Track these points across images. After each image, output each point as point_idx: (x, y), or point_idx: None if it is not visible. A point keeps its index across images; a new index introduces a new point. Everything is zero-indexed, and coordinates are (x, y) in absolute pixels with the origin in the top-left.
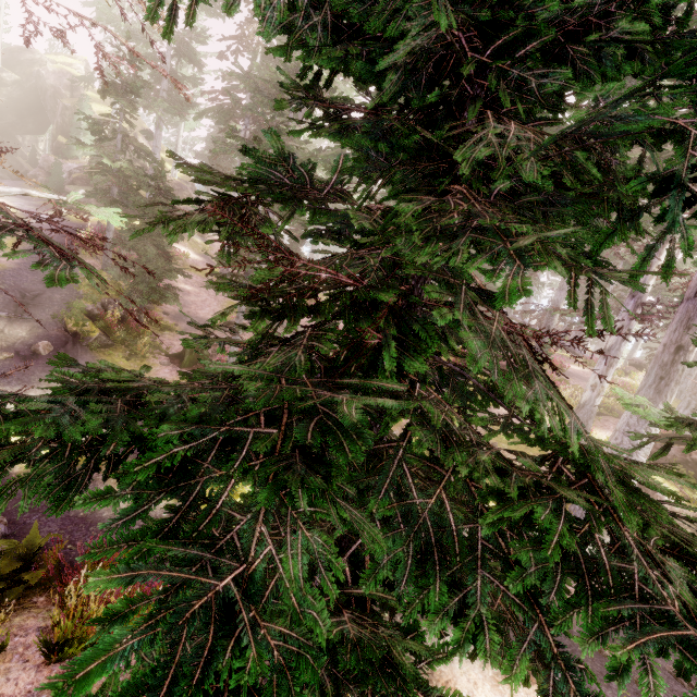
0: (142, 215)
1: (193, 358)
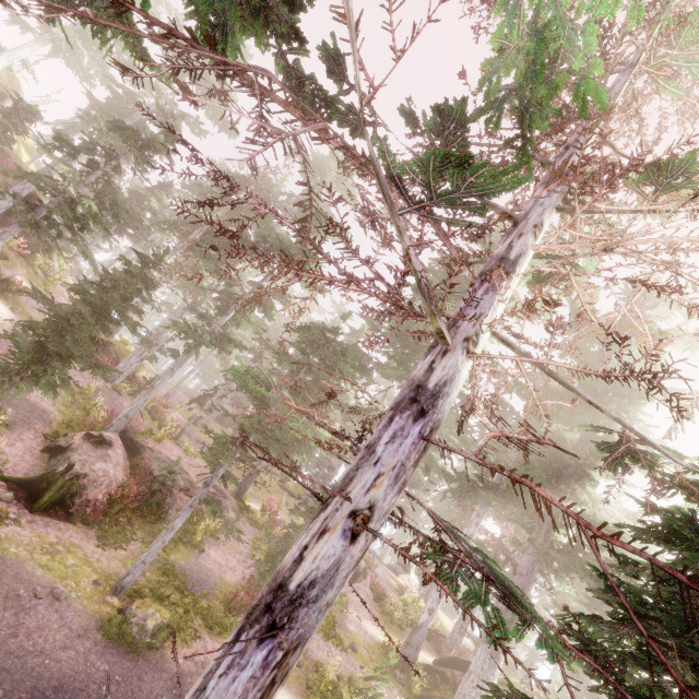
0: (99, 283)
1: (57, 497)
